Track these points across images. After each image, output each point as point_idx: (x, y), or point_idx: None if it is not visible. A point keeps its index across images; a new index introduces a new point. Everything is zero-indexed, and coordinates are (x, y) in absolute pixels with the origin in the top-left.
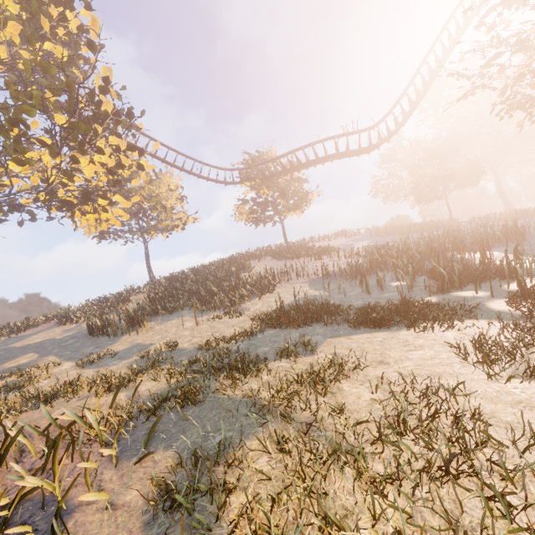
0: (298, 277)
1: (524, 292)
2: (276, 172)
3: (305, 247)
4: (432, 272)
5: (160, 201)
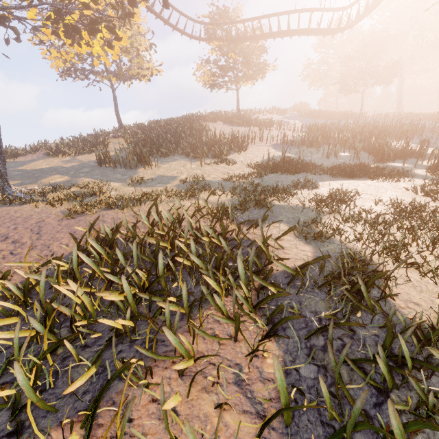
0: (259, 141)
1: (437, 166)
2: (245, 36)
3: (251, 118)
4: (370, 149)
5: (134, 45)
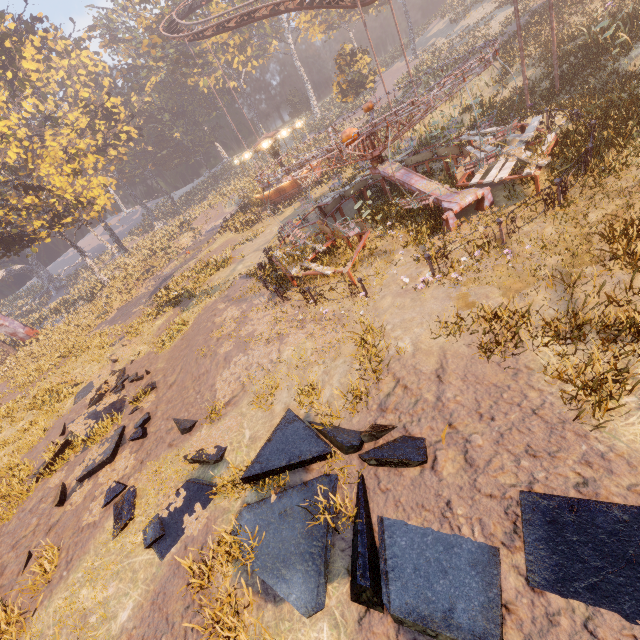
0: None
1: None
2: None
3: None
4: None
5: None
